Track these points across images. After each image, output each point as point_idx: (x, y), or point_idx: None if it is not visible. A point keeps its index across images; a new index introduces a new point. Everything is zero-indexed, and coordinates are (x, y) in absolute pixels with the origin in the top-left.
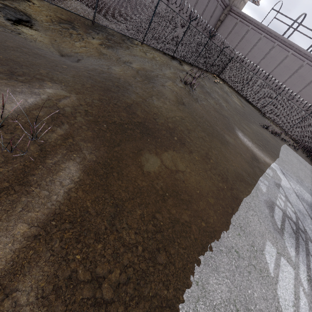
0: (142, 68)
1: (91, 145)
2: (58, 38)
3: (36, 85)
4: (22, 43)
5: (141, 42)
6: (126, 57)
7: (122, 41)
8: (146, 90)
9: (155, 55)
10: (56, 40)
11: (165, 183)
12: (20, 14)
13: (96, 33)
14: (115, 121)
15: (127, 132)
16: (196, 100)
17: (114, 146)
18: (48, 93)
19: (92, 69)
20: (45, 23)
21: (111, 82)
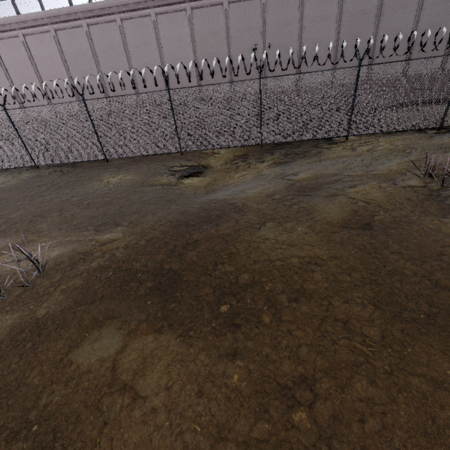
0: (312, 176)
1: (62, 297)
2: (220, 177)
3: (105, 231)
4: (164, 194)
5: (345, 136)
6: (296, 169)
7: (312, 147)
8: (268, 212)
9: (381, 143)
10: (216, 179)
11: (63, 400)
12: (198, 169)
13: (272, 154)
14: (134, 267)
15: (128, 285)
16: (448, 210)
17: (84, 303)
18: (102, 238)
19: (206, 201)
20: (218, 167)
21: (209, 212)
